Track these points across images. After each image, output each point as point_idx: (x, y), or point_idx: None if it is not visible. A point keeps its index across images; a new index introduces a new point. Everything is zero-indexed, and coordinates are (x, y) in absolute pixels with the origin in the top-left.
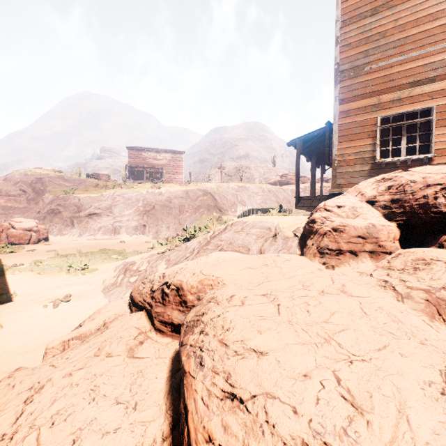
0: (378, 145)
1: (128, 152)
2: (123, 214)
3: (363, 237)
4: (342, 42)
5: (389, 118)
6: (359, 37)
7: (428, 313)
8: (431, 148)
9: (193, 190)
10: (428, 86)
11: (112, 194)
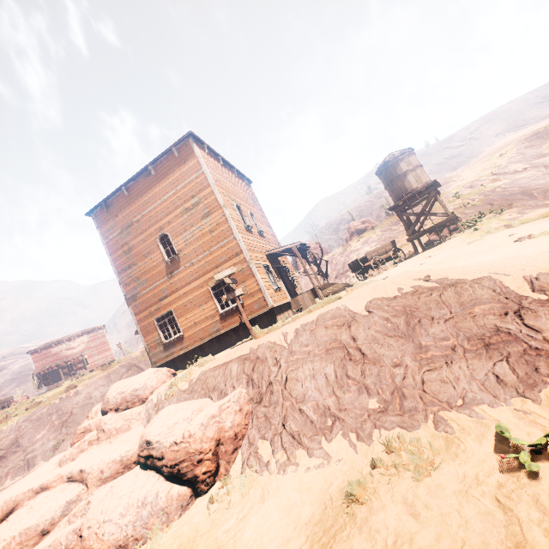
0: (160, 334)
1: (31, 357)
2: (35, 440)
3: (84, 432)
4: (122, 283)
5: (161, 317)
6: (129, 280)
7: (58, 466)
8: (180, 329)
9: (116, 370)
10: (166, 300)
11: (15, 423)
